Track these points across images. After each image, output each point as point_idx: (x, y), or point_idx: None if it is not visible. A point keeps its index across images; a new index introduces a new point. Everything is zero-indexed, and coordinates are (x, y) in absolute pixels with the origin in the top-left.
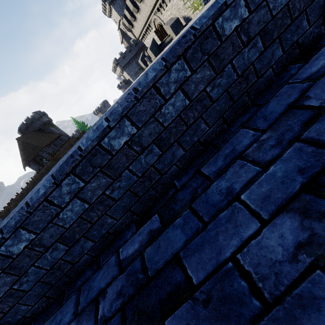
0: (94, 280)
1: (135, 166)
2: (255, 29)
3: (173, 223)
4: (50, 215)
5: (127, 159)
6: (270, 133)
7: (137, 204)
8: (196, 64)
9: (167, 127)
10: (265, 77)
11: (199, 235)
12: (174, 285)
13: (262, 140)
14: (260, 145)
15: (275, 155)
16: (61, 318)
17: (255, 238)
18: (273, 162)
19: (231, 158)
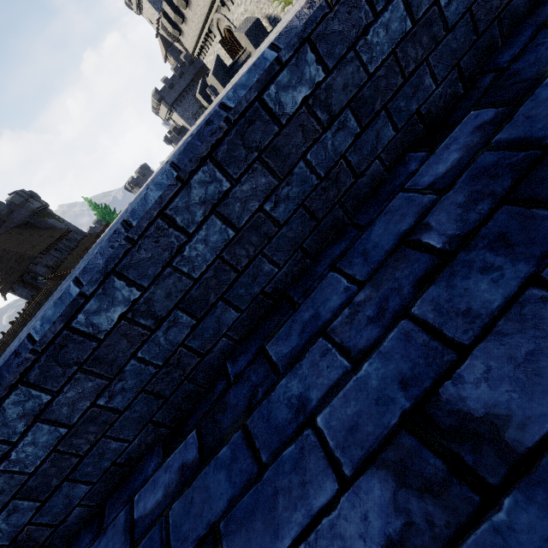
0: None
1: (148, 351)
2: (340, 98)
3: (218, 453)
4: None
5: (131, 342)
6: (372, 288)
7: (163, 410)
8: (239, 168)
9: (199, 278)
10: (370, 175)
11: (252, 489)
12: None
13: (359, 300)
14: (355, 312)
15: (374, 337)
16: None
17: (330, 510)
18: (369, 352)
19: (312, 331)
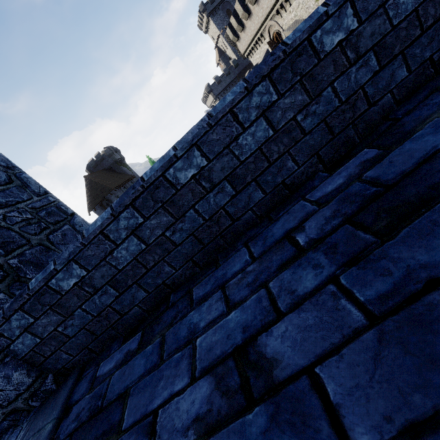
0: (269, 232)
1: (341, 84)
2: None
3: (409, 140)
4: (229, 135)
5: (335, 69)
6: None
7: (327, 147)
8: None
9: (395, 26)
10: None
11: None
12: None
13: None
14: None
15: None
16: (222, 274)
17: None
18: None
19: None
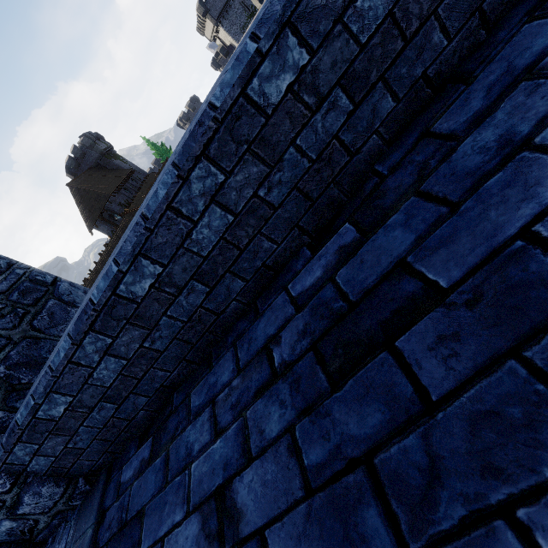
0: (255, 331)
1: (305, 139)
2: None
3: (384, 225)
4: (178, 234)
5: (292, 123)
6: None
7: (309, 216)
8: None
9: (365, 45)
10: None
11: (442, 227)
12: (402, 302)
13: None
14: None
15: None
16: (215, 380)
17: None
18: None
19: (503, 88)
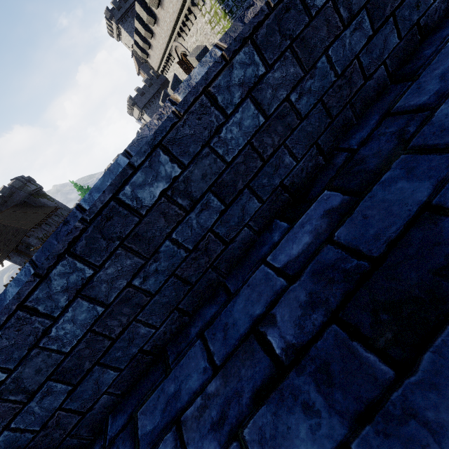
0: None
1: (22, 421)
2: (200, 185)
3: None
4: None
5: (1, 416)
6: (224, 376)
7: None
8: (101, 256)
9: (70, 351)
10: (240, 240)
11: None
12: None
13: (213, 387)
14: (207, 401)
15: (215, 446)
16: None
17: None
18: None
19: (173, 410)
